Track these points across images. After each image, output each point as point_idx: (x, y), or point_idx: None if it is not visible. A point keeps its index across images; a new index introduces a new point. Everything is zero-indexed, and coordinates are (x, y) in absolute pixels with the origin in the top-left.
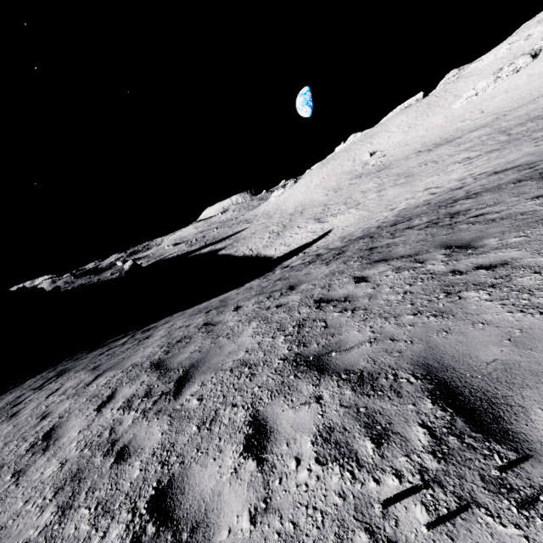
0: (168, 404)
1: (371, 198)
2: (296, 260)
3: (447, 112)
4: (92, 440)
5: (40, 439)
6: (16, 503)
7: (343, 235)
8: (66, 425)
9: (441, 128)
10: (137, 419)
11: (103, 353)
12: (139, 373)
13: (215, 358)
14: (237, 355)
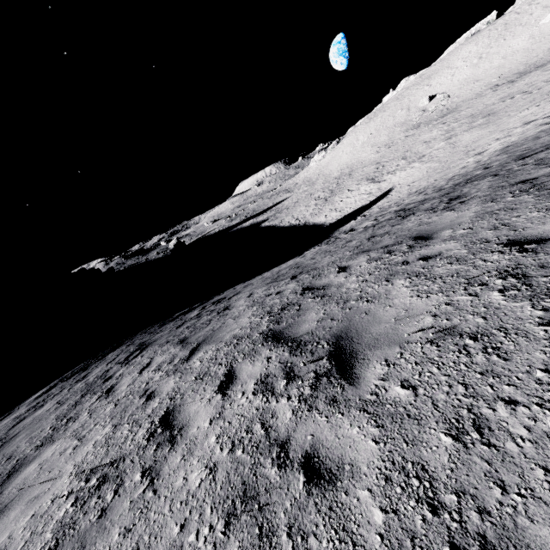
0: (343, 391)
1: (438, 147)
2: (357, 223)
3: (533, 30)
4: (240, 437)
5: (157, 425)
6: (167, 525)
7: (412, 191)
8: (185, 410)
9: (525, 52)
10: (301, 411)
11: (179, 326)
12: (254, 347)
13: (374, 326)
14: (419, 322)
